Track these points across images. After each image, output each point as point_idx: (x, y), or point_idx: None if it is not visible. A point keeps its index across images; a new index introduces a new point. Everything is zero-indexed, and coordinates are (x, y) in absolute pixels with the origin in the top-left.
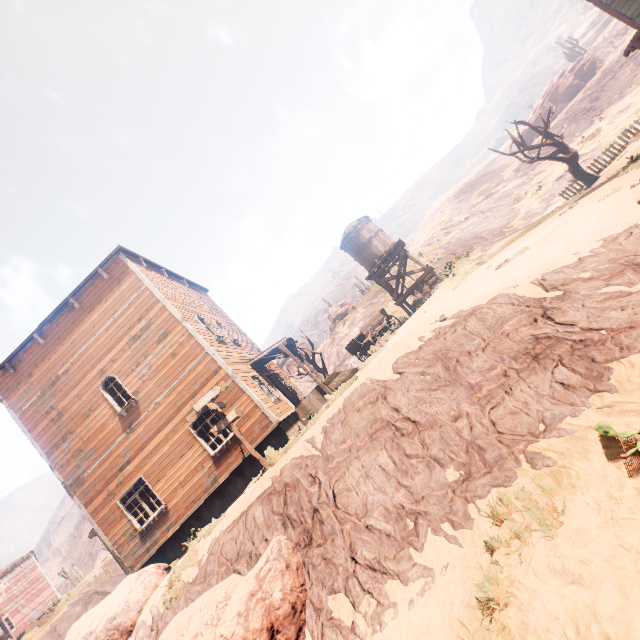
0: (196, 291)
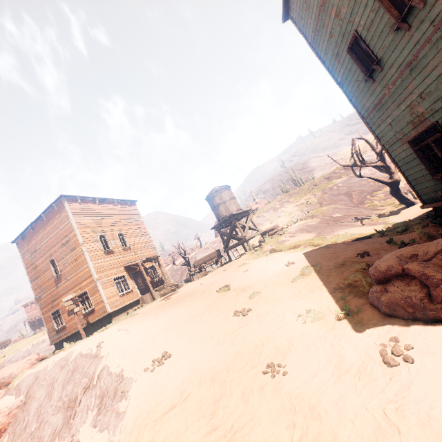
0: (123, 205)
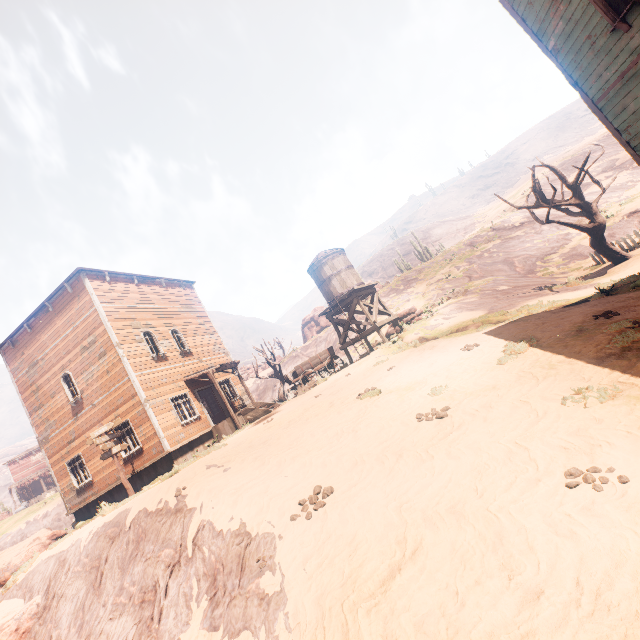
0: (175, 288)
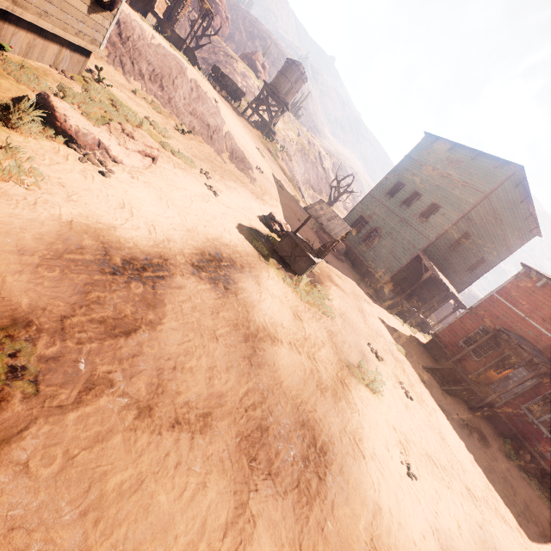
0: None
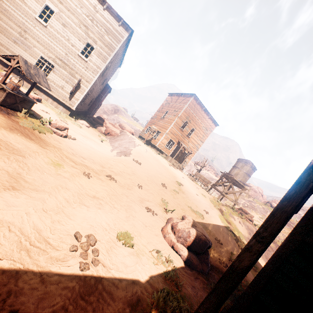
0: (210, 121)
